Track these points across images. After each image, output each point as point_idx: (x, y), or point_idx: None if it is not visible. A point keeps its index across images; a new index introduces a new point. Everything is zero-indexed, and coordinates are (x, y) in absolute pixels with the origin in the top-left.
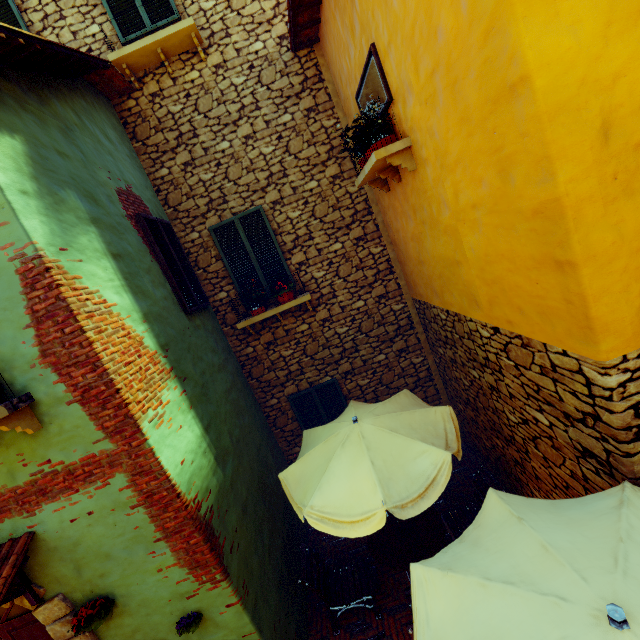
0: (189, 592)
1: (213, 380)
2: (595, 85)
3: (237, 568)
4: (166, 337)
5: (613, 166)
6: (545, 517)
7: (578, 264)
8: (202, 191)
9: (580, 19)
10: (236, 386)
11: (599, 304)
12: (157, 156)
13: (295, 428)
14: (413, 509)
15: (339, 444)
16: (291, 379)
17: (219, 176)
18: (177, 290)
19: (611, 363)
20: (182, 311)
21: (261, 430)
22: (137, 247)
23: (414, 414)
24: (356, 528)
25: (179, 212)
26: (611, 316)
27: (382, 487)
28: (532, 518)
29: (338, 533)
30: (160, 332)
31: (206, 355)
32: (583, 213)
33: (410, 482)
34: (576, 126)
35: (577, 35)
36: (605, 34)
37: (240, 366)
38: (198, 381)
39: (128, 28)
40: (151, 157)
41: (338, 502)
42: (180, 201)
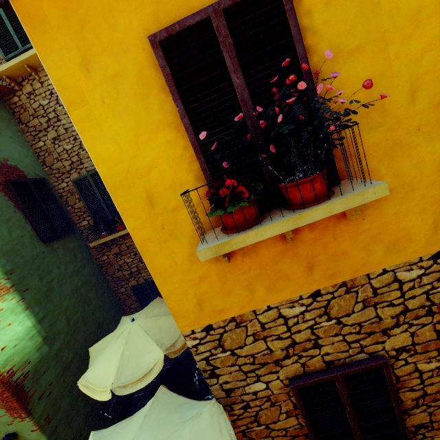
0: (8, 422)
1: (61, 284)
2: (137, 173)
3: (43, 408)
4: (14, 264)
5: (160, 221)
6: (160, 416)
7: (153, 276)
8: (66, 156)
9: (118, 133)
10: (89, 283)
11: (169, 300)
12: (36, 133)
13: (137, 306)
14: (132, 388)
15: (117, 336)
16: (133, 276)
17: (76, 147)
18: (36, 228)
19: (185, 334)
20: (40, 241)
21: (109, 309)
22: (0, 205)
23: (168, 319)
24: (101, 395)
25: (53, 170)
26: (179, 307)
27: (117, 372)
28: (152, 416)
29: (93, 396)
30: (8, 262)
31: (59, 267)
32: (147, 248)
33: (137, 370)
34: (130, 197)
35: (118, 143)
36: (137, 142)
37: (100, 267)
38: (42, 288)
39: (8, 49)
40: (32, 134)
41: (98, 376)
42: (53, 163)
